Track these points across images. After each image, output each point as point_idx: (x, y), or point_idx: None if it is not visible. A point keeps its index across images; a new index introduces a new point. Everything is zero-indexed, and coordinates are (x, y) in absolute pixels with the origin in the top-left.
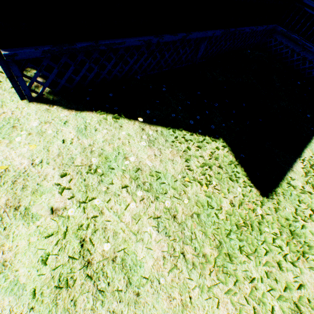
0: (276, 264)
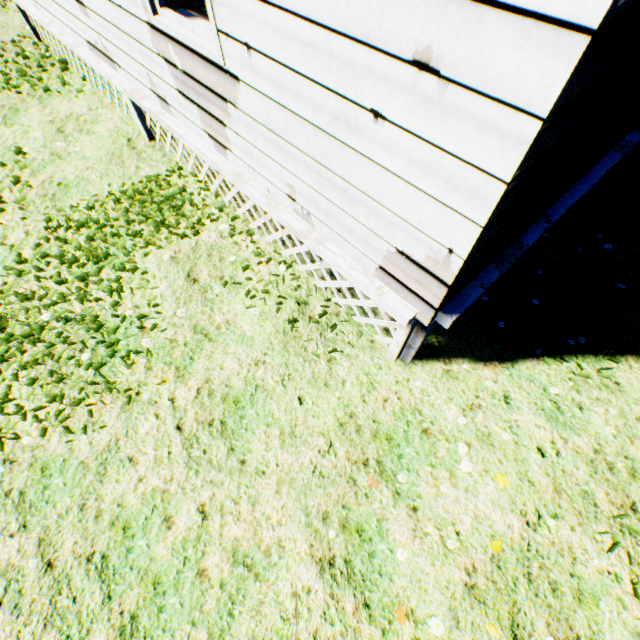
0: None
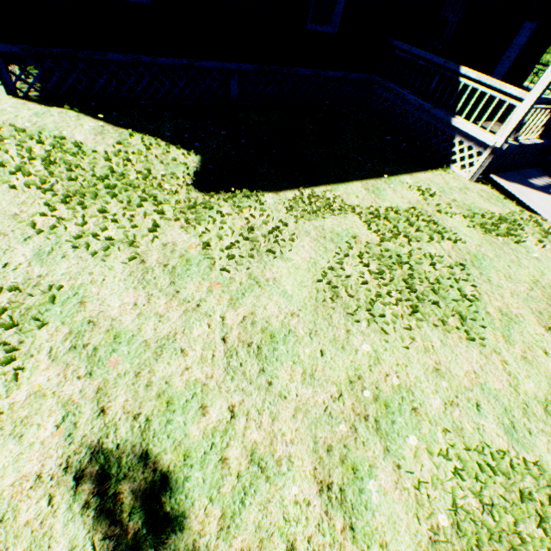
0: (146, 217)
